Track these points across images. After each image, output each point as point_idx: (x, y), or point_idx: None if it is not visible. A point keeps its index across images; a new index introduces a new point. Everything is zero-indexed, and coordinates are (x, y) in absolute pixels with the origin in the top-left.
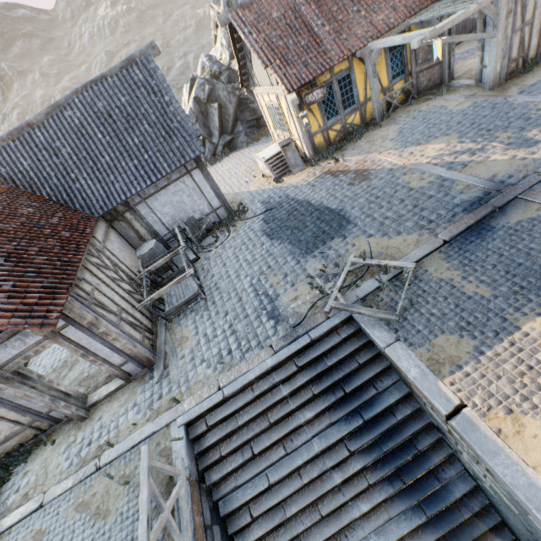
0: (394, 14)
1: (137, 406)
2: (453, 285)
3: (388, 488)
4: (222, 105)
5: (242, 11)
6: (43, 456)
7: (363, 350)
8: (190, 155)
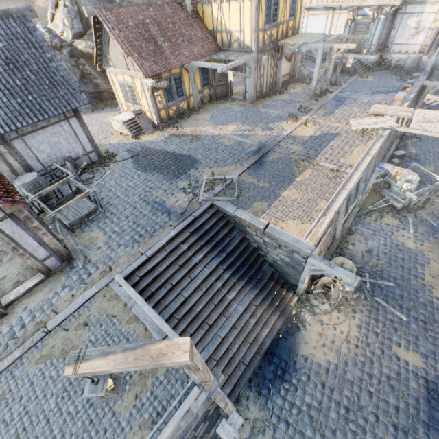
0: (203, 50)
1: (67, 287)
2: (255, 184)
3: (242, 282)
4: None
5: (105, 11)
6: None
7: (221, 220)
8: (75, 104)
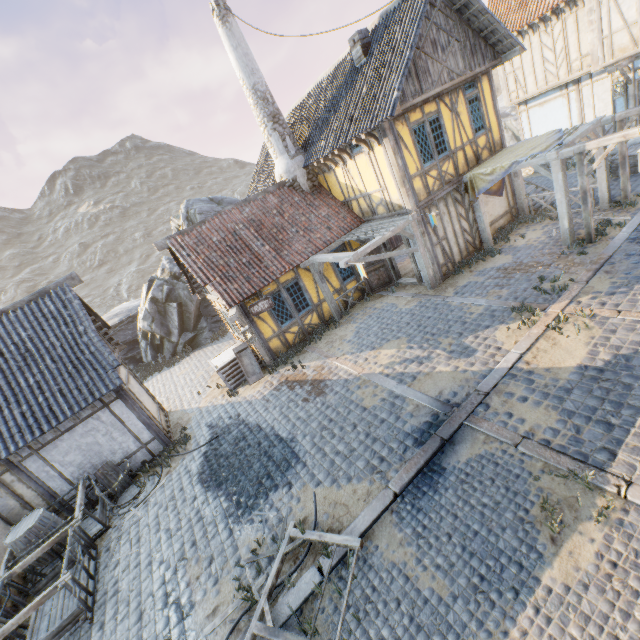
0: (330, 233)
1: None
2: (406, 574)
3: None
4: (183, 303)
5: (181, 237)
6: None
7: None
8: (102, 390)
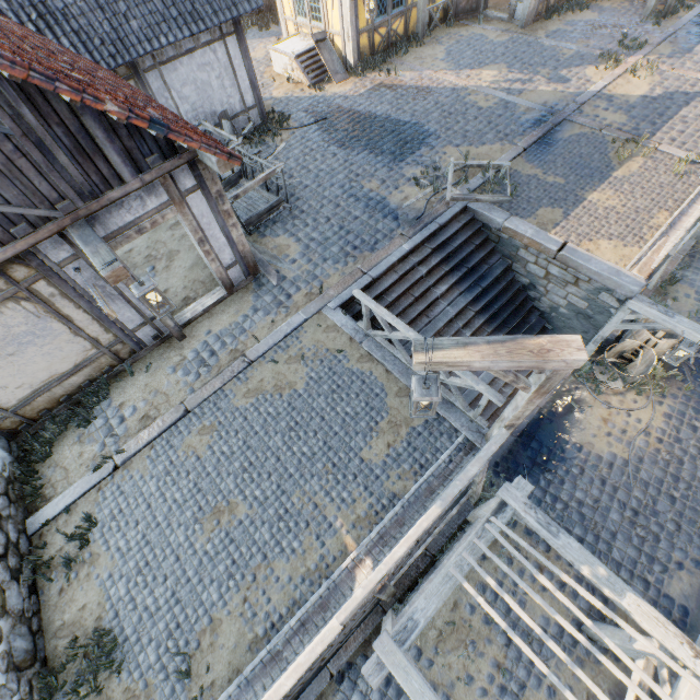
0: None
1: (261, 310)
2: (539, 178)
3: (499, 334)
4: None
5: None
6: (138, 384)
7: (475, 236)
8: (243, 5)
